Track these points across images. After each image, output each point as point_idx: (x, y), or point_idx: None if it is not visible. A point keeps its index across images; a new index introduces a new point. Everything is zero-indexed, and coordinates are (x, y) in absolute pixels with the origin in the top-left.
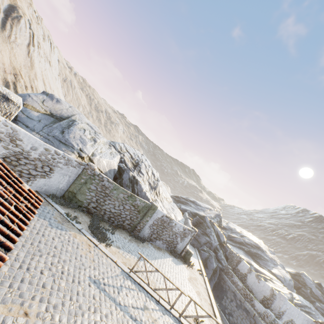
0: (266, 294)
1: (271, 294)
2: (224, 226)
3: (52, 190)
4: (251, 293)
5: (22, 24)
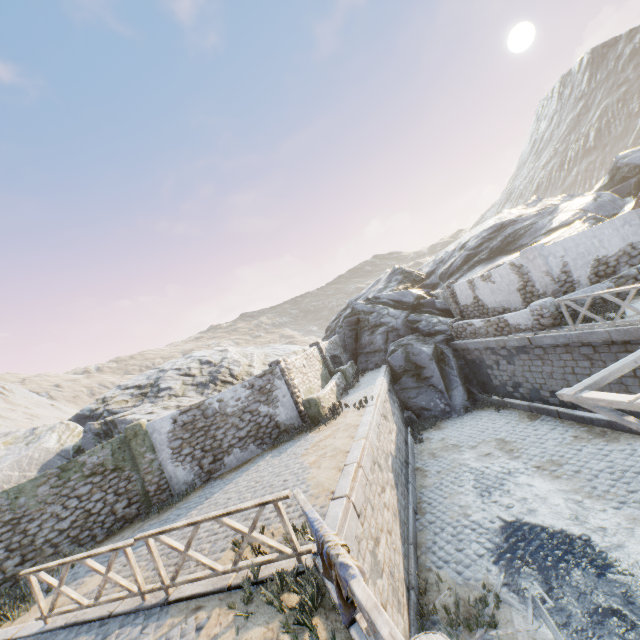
0: (516, 283)
1: (518, 275)
2: (426, 272)
3: None
4: (507, 312)
5: None
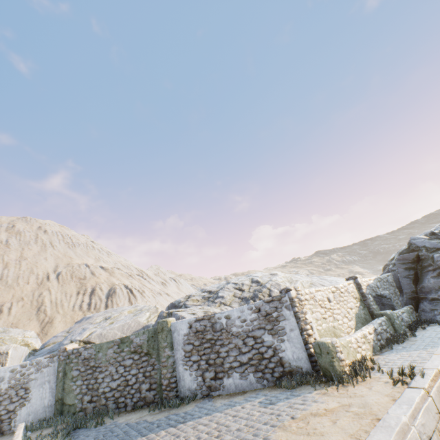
0: None
1: None
2: None
3: (40, 415)
4: None
5: (118, 292)
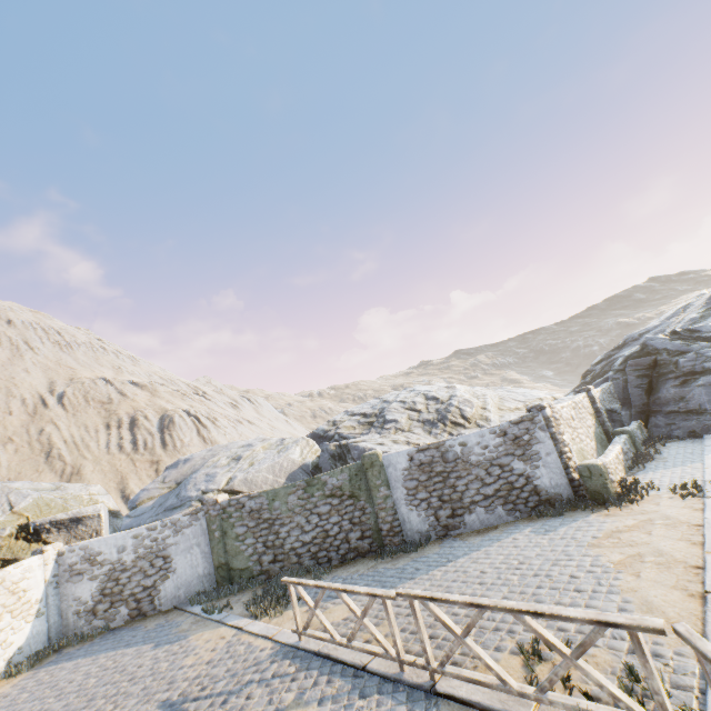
0: None
1: None
2: None
3: (194, 587)
4: None
5: (177, 421)
